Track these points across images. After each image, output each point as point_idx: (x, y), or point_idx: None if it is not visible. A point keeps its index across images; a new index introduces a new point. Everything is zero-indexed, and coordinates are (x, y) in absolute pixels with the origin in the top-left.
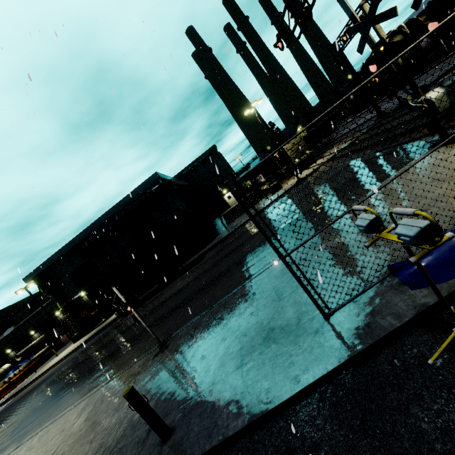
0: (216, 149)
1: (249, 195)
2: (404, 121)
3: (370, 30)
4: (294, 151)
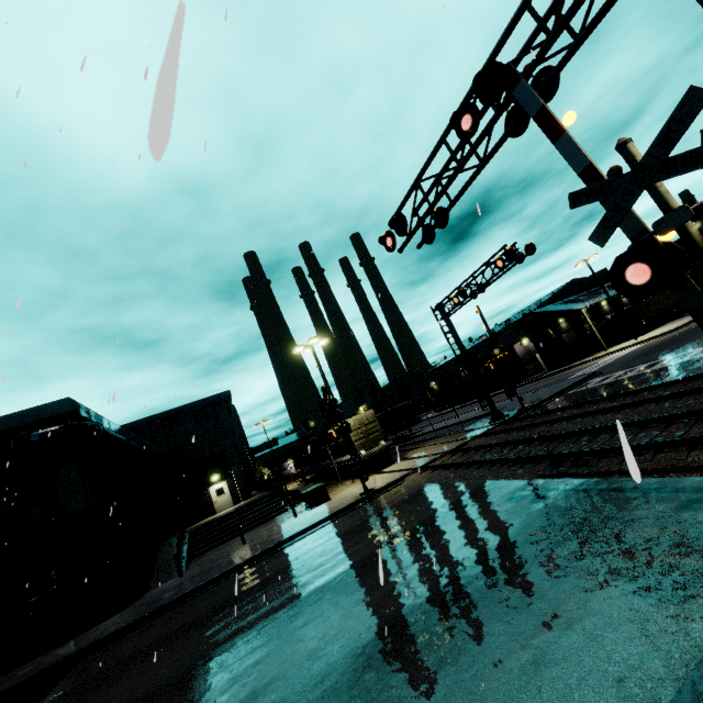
0: (229, 399)
1: (260, 498)
2: (571, 431)
3: (642, 191)
4: (361, 435)
